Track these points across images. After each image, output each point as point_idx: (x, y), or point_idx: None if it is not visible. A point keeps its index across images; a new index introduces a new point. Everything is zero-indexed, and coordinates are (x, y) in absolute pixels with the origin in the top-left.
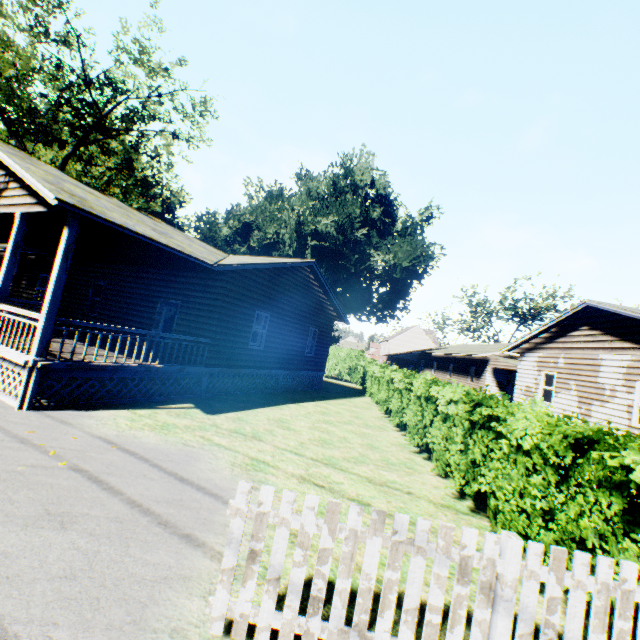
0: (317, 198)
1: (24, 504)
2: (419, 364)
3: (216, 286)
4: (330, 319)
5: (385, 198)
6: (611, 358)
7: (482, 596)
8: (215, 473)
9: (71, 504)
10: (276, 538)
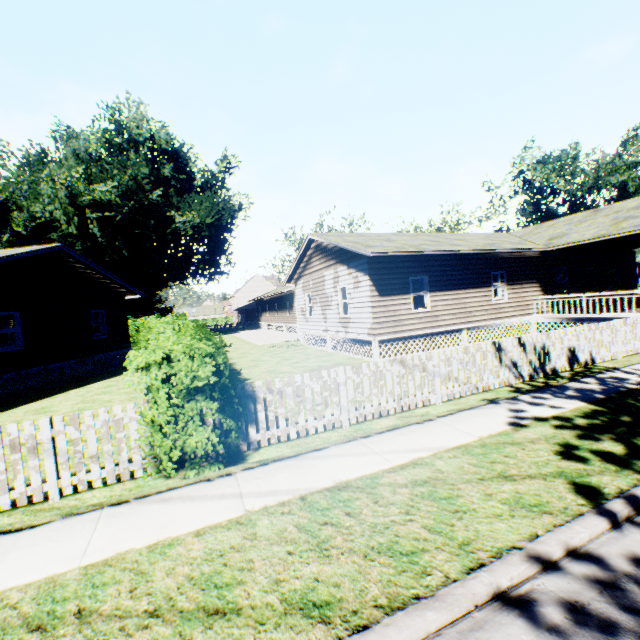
0: (91, 160)
1: None
2: (258, 310)
3: None
4: (119, 296)
5: (175, 152)
6: (328, 274)
7: (32, 454)
8: None
9: None
10: None
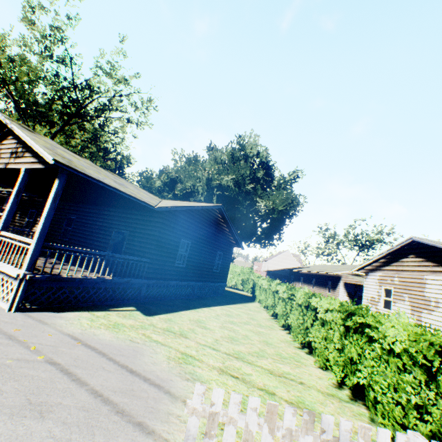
0: (221, 163)
1: (11, 394)
2: (290, 278)
3: (155, 221)
4: (231, 245)
5: (266, 164)
6: (433, 278)
7: None
8: (156, 366)
9: (47, 394)
10: (225, 435)
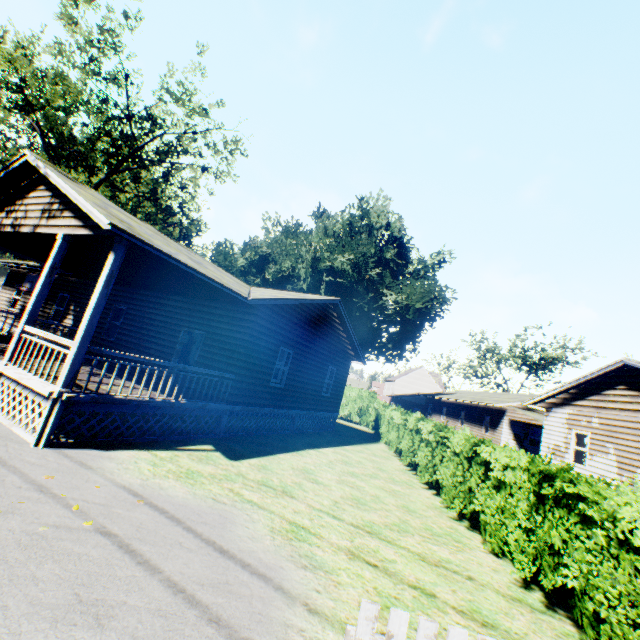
0: (333, 236)
1: (50, 585)
2: (427, 408)
3: (245, 319)
4: (348, 358)
5: (399, 240)
6: None
7: None
8: (256, 542)
9: (104, 586)
10: None
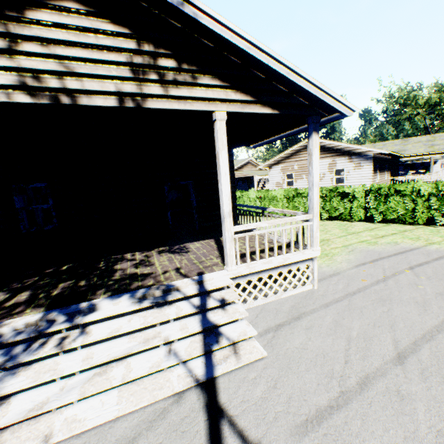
0: None
1: None
2: None
3: None
4: None
5: None
6: (321, 162)
7: None
8: (387, 248)
9: None
10: None
